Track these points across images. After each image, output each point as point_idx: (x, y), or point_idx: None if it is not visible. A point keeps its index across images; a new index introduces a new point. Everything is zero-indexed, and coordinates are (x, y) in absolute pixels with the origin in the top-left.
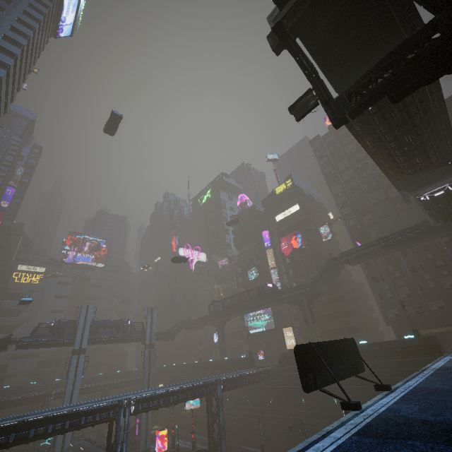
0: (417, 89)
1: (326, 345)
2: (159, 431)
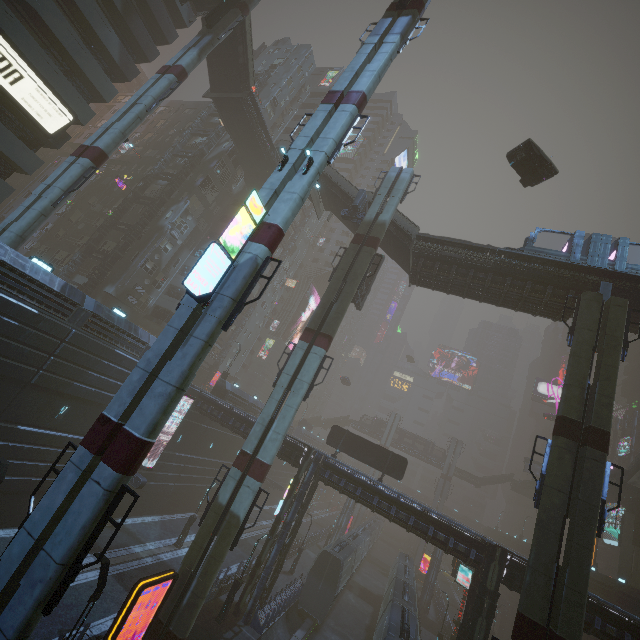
0: (354, 299)
1: (364, 441)
2: (425, 553)
